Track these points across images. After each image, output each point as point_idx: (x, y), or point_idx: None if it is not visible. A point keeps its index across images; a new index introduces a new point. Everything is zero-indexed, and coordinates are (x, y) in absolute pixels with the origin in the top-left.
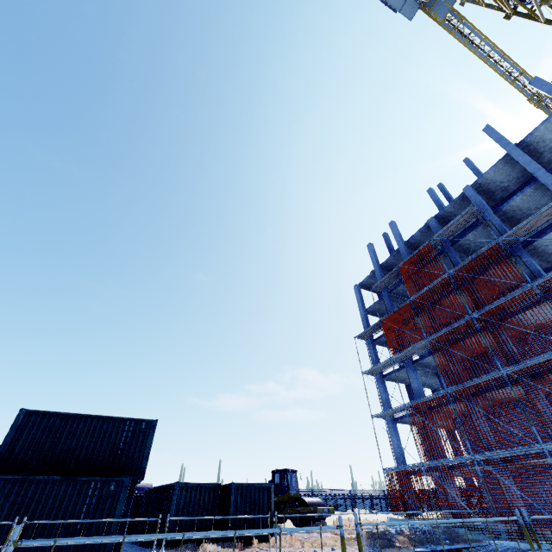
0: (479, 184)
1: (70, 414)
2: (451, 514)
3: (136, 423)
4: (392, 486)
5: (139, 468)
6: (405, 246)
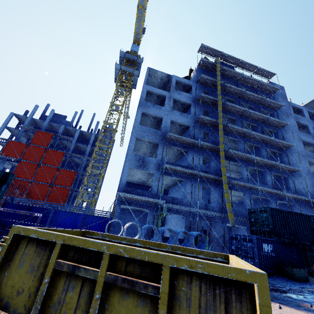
0: (82, 132)
1: None
2: None
3: None
4: None
5: None
6: (48, 123)
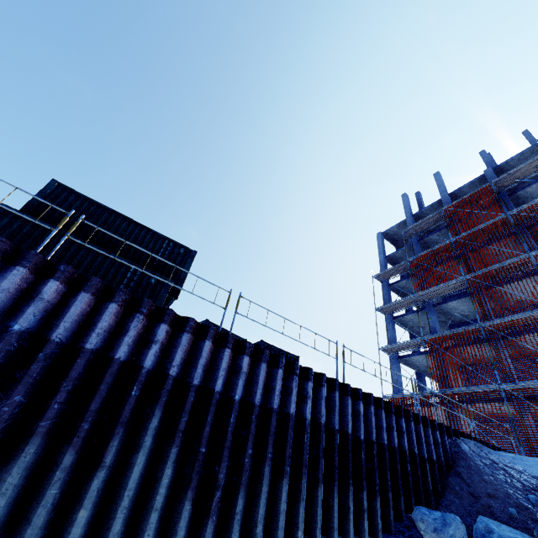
0: None
1: (106, 207)
2: None
3: (175, 245)
4: None
5: (173, 287)
6: (449, 196)
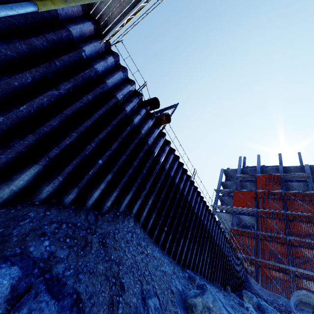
0: (312, 167)
1: None
2: None
3: None
4: None
5: None
6: (260, 168)
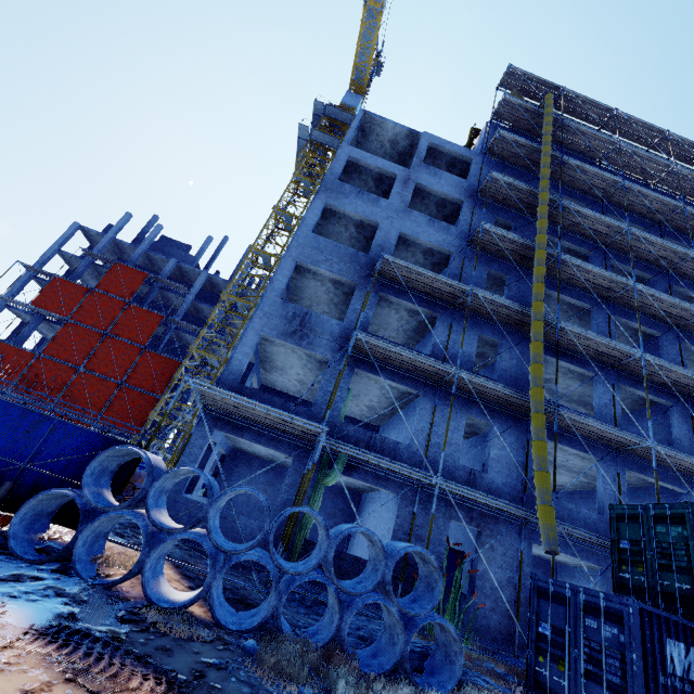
0: (213, 278)
1: None
2: None
3: None
4: None
5: None
6: (145, 252)
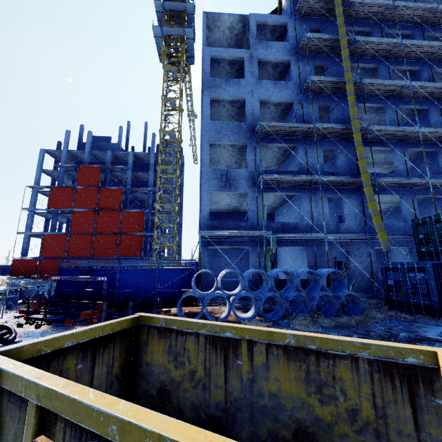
0: (136, 154)
1: None
2: (44, 275)
3: None
4: (15, 265)
5: None
6: (90, 152)
